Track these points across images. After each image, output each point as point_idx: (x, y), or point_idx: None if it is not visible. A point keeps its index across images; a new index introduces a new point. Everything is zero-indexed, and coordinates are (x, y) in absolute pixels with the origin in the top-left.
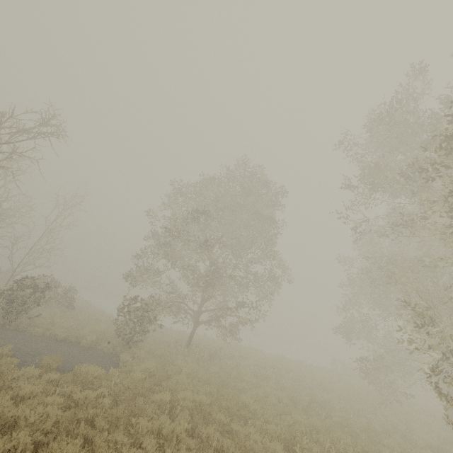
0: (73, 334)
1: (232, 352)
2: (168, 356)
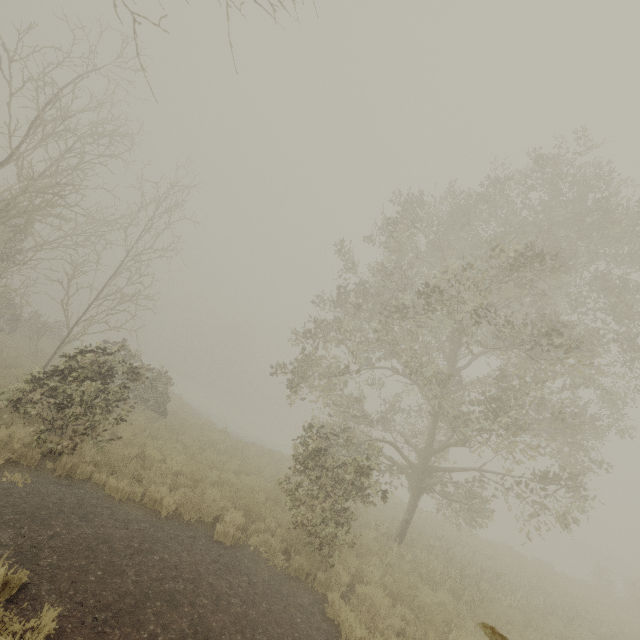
0: (193, 503)
1: (466, 551)
2: (423, 603)
